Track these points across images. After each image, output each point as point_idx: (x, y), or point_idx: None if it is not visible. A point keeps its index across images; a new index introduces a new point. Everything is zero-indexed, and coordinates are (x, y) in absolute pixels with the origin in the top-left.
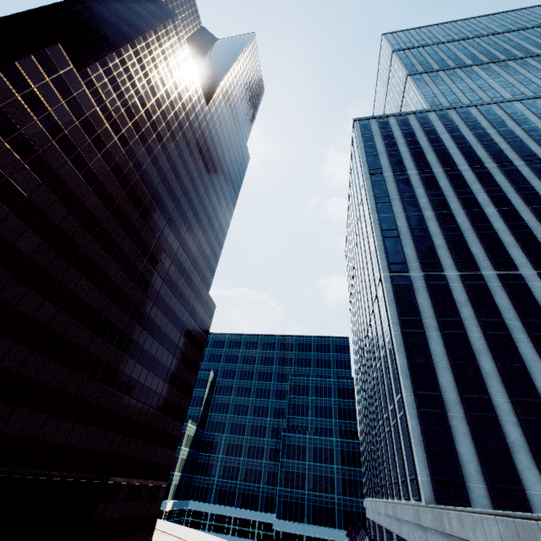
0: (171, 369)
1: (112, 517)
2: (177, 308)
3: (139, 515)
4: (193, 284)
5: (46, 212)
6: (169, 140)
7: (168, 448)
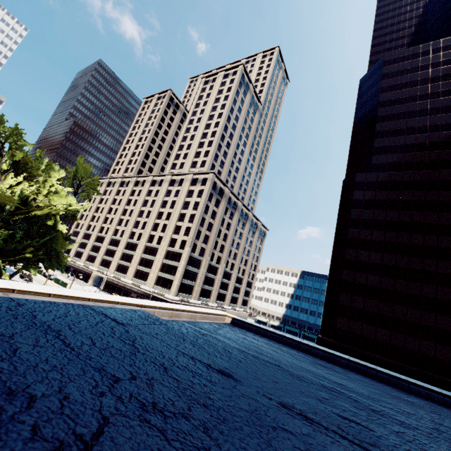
0: None
1: None
2: None
3: None
4: None
5: (411, 244)
6: None
7: None
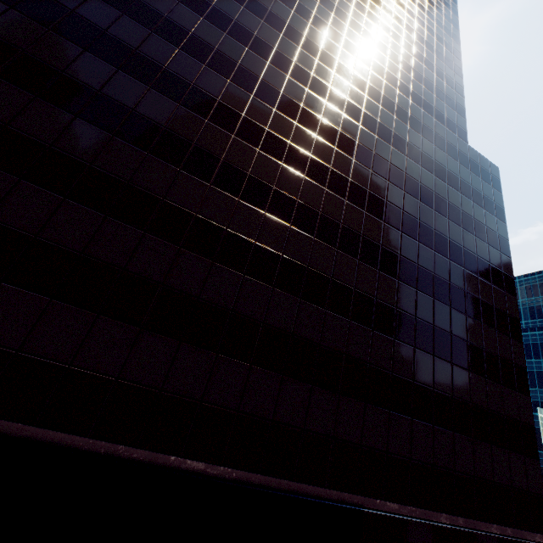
0: (436, 276)
1: None
2: (400, 162)
3: None
4: (418, 126)
5: None
6: None
7: (510, 449)
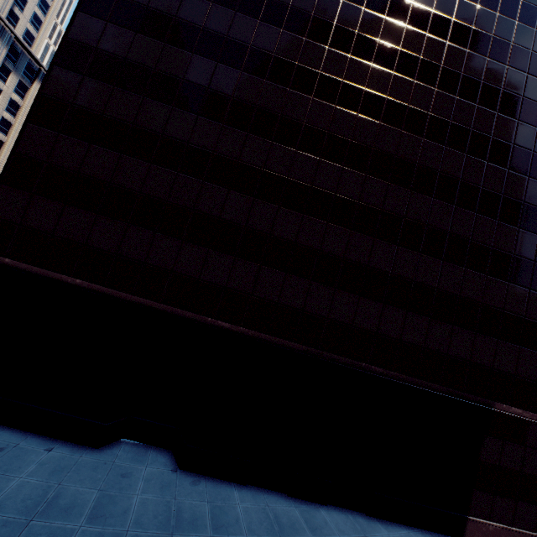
0: None
1: (523, 470)
2: None
3: None
4: None
5: (229, 36)
6: None
7: None
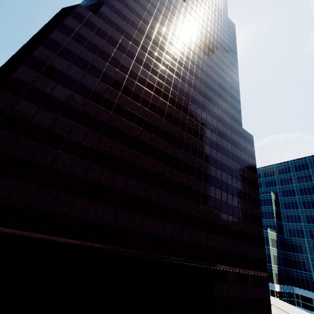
0: (233, 186)
1: (228, 295)
2: (219, 141)
3: (251, 296)
4: (225, 123)
5: (106, 96)
6: (166, 33)
7: (256, 246)
